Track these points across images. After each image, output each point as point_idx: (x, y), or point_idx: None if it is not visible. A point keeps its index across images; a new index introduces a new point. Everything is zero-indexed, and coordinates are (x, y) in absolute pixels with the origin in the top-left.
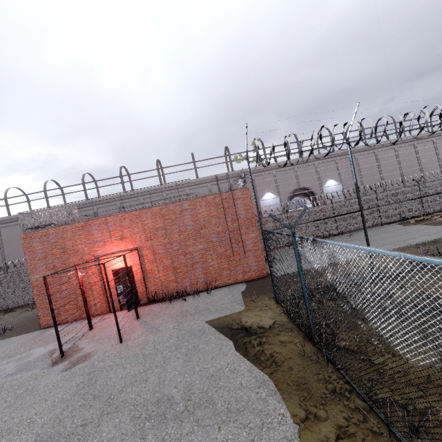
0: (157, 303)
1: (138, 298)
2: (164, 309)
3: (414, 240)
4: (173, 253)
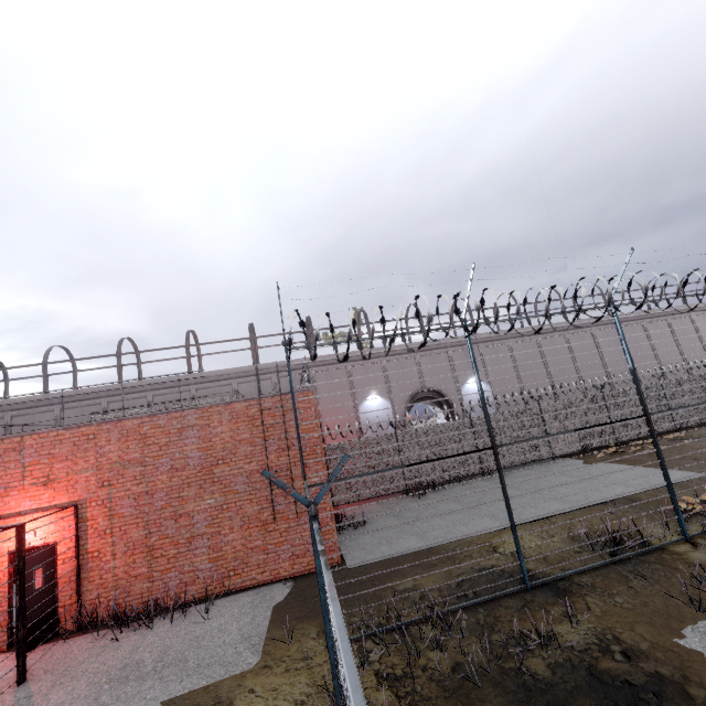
0: (94, 633)
1: (56, 619)
2: (94, 655)
3: (600, 495)
4: (152, 515)
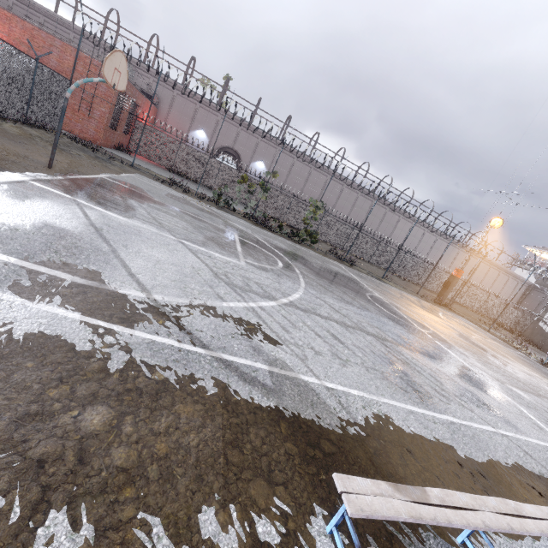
0: None
1: None
2: None
3: None
4: None
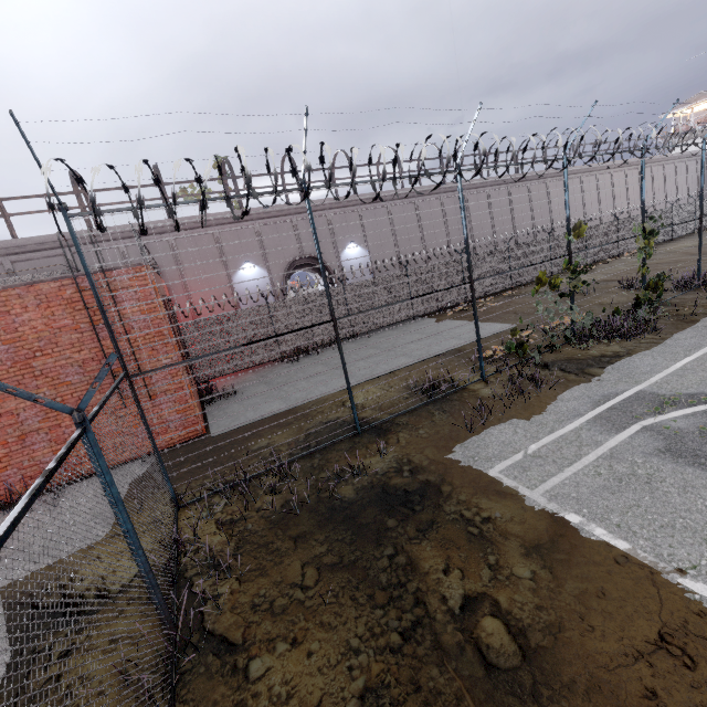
0: None
1: None
2: None
3: (439, 348)
4: None
